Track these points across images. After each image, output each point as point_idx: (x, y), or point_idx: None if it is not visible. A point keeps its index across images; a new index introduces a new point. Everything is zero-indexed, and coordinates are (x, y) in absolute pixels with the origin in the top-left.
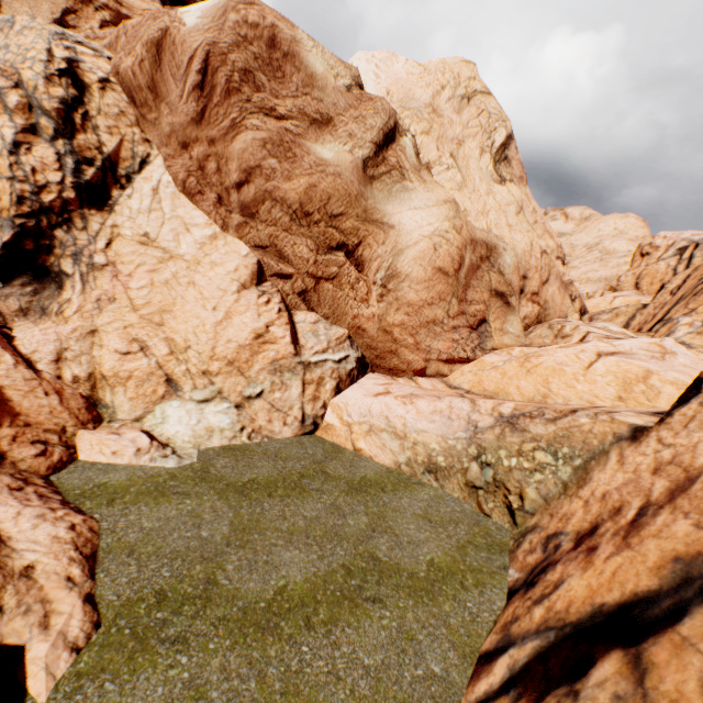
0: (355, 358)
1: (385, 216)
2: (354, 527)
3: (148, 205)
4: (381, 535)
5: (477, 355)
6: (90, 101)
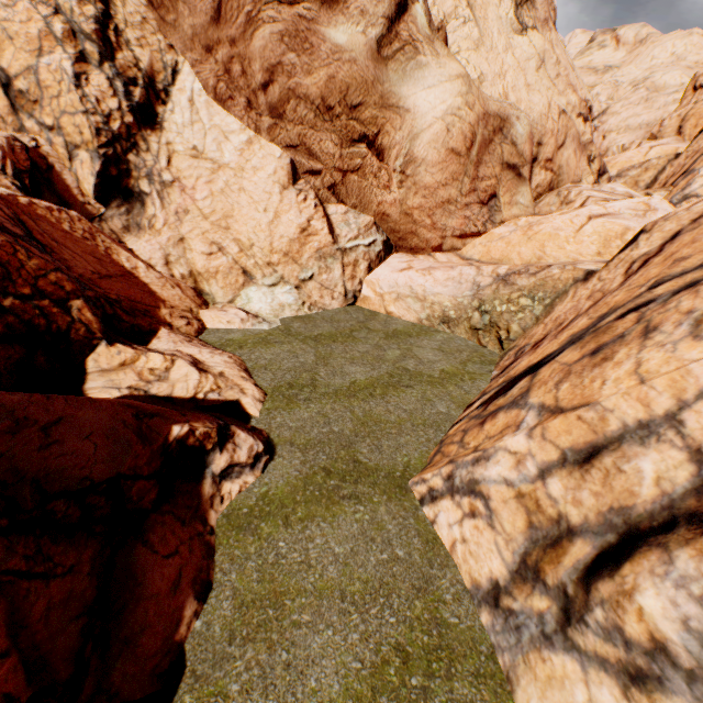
0: (381, 242)
1: (400, 100)
2: (391, 356)
3: (189, 118)
4: (410, 359)
5: (487, 228)
6: (116, 13)
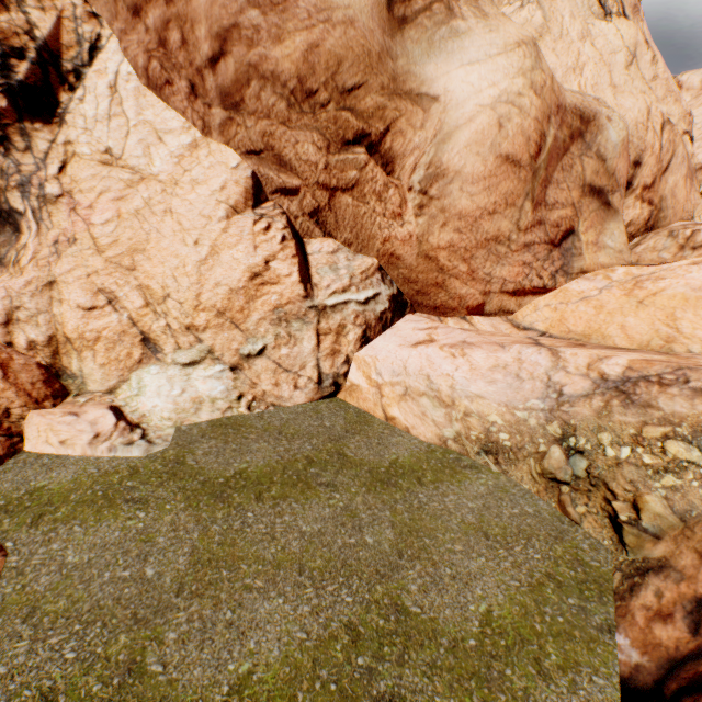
0: (388, 296)
1: (423, 84)
2: (372, 549)
3: (106, 110)
4: (412, 563)
5: (557, 282)
6: None
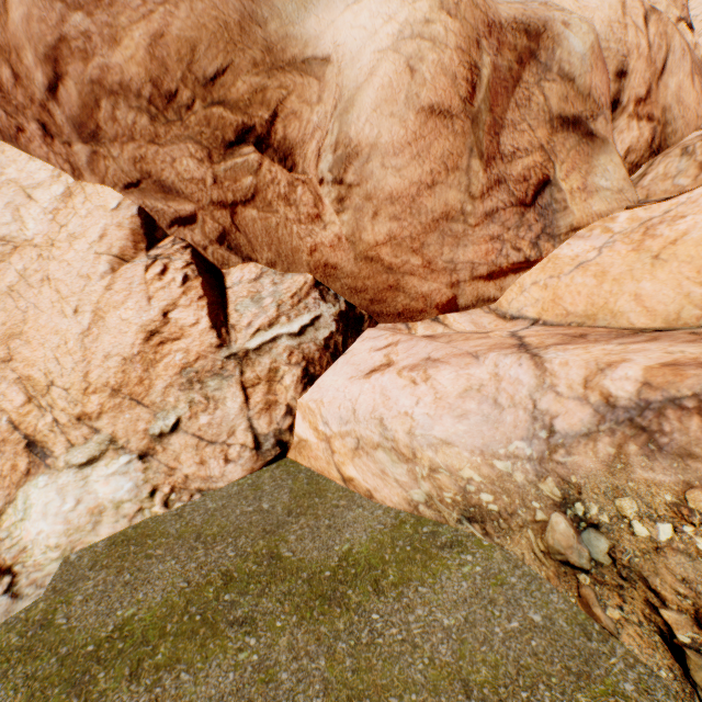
0: (333, 316)
1: (307, 46)
2: None
3: None
4: None
5: (543, 250)
6: None
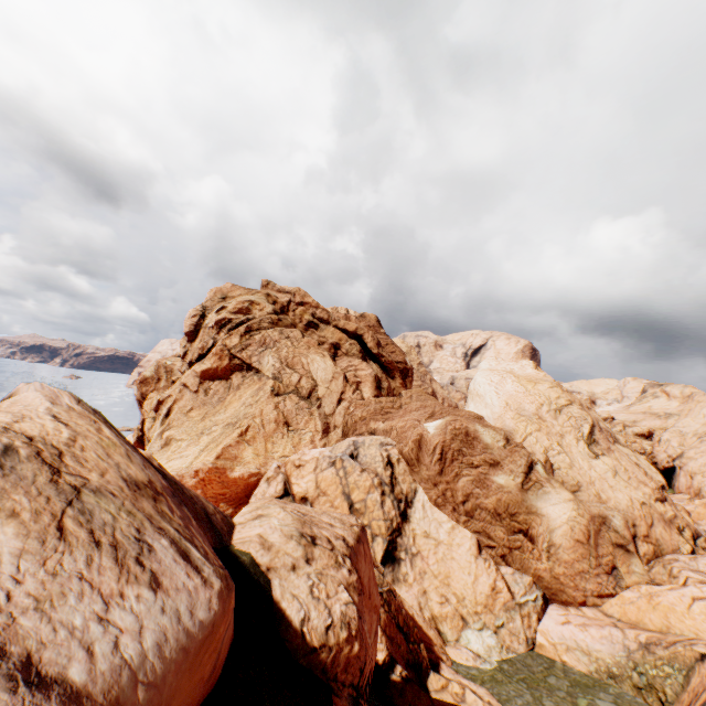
0: (540, 595)
1: (537, 509)
2: (582, 703)
3: (422, 515)
4: None
5: (617, 590)
6: (395, 470)
